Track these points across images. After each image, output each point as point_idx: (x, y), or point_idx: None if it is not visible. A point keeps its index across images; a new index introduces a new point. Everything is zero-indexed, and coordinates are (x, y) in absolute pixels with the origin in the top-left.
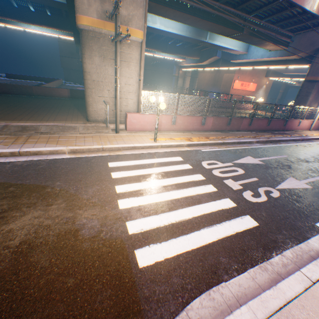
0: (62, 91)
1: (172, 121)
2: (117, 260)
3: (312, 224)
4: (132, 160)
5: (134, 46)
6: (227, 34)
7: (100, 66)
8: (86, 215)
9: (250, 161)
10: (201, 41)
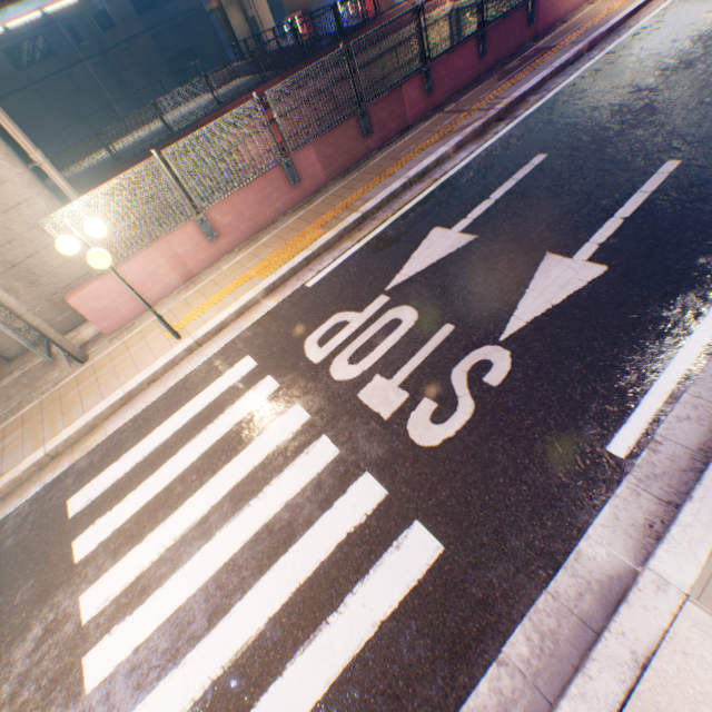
0: None
1: (204, 234)
2: None
3: (596, 455)
4: (128, 449)
5: None
6: None
7: None
8: None
9: (437, 250)
10: None
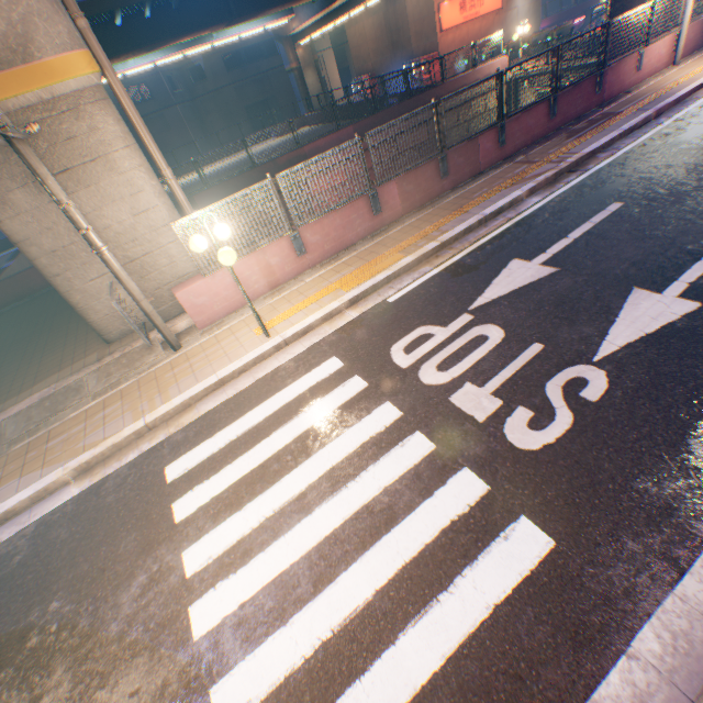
0: None
1: (294, 249)
2: None
3: None
4: (221, 428)
5: (89, 104)
6: None
7: (42, 209)
8: (118, 701)
9: (518, 279)
10: None
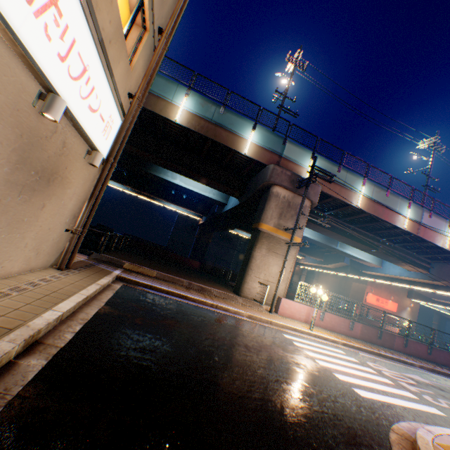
0: (194, 262)
1: (319, 315)
2: (344, 387)
3: None
4: (300, 338)
5: (293, 246)
6: (360, 248)
7: (264, 255)
8: (300, 358)
9: (419, 378)
10: (331, 246)
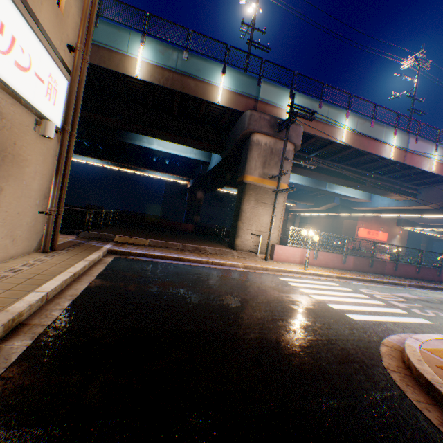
0: (187, 226)
1: (313, 255)
2: (337, 314)
3: None
4: (295, 278)
5: (280, 194)
6: (348, 185)
7: (253, 207)
8: (296, 296)
9: (408, 295)
10: (320, 189)
